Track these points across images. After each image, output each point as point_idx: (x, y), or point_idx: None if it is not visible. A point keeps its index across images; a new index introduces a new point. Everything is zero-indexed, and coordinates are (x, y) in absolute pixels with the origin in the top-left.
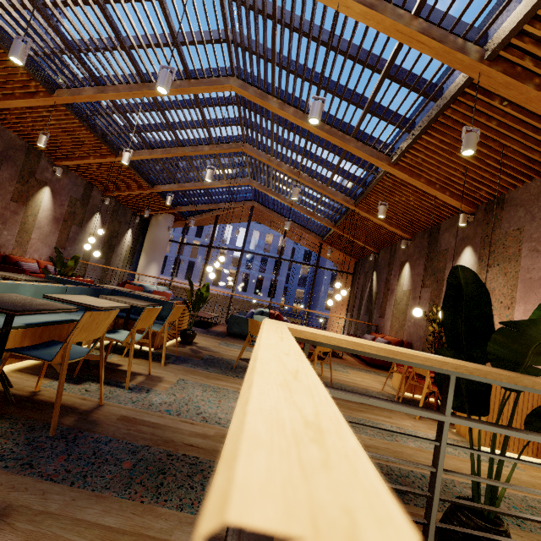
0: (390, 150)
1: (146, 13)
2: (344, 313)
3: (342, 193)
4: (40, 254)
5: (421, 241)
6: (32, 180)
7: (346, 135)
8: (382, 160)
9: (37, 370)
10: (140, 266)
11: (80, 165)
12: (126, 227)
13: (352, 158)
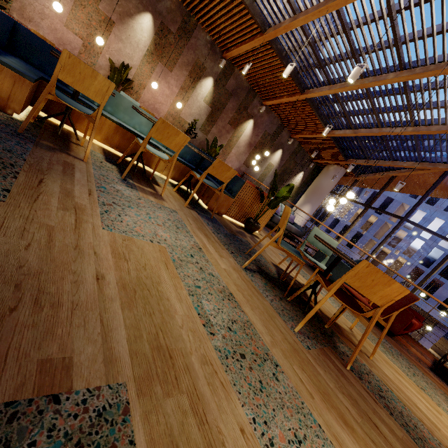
0: None
1: None
2: None
3: None
4: (232, 164)
5: None
6: (244, 112)
7: None
8: None
9: (111, 154)
10: (297, 204)
11: (278, 105)
12: (299, 169)
13: None
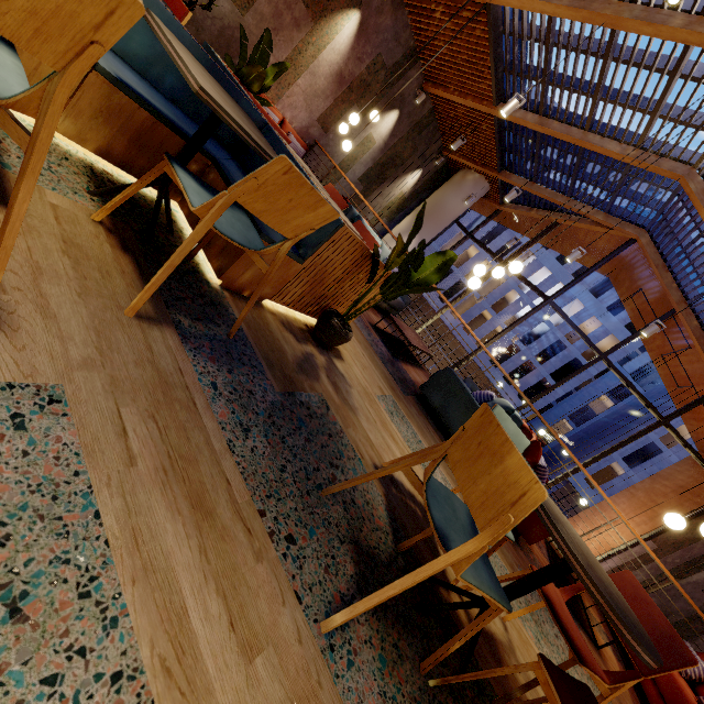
0: None
1: None
2: (640, 532)
3: None
4: (294, 115)
5: None
6: None
7: None
8: None
9: None
10: (397, 229)
11: None
12: (417, 163)
13: None
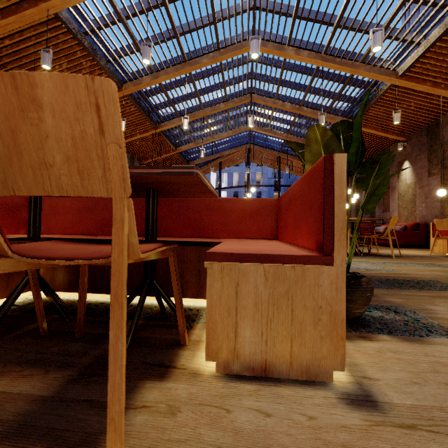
0: (397, 65)
1: (198, 3)
2: None
3: (339, 115)
4: None
5: (418, 139)
6: None
7: (355, 62)
8: (390, 75)
9: None
10: None
11: (128, 142)
12: None
13: (354, 82)
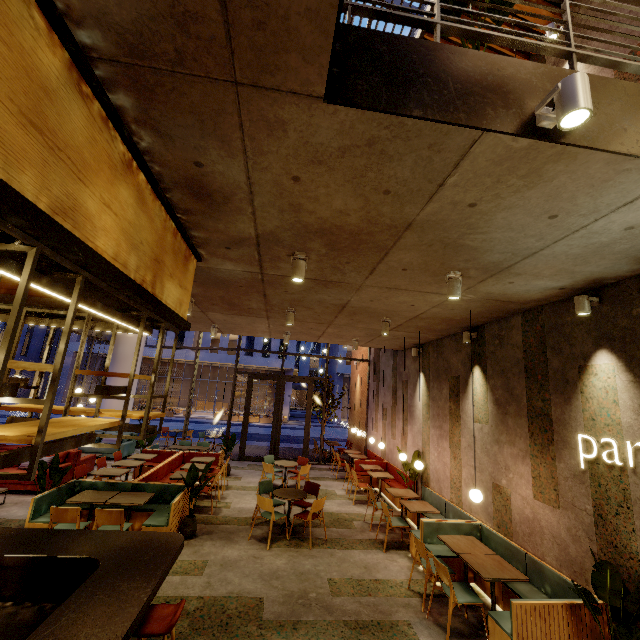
0: None
1: None
2: None
3: None
4: None
5: None
6: None
7: None
8: None
9: None
10: None
11: None
12: None
13: None
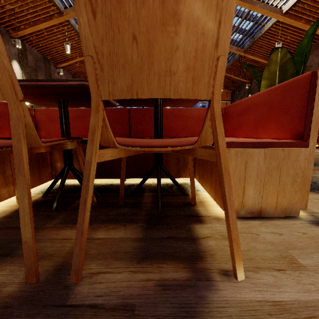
0: (284, 3)
1: None
2: None
3: (235, 45)
4: None
5: None
6: None
7: None
8: (277, 12)
9: None
10: None
11: (70, 64)
12: None
13: (249, 17)
